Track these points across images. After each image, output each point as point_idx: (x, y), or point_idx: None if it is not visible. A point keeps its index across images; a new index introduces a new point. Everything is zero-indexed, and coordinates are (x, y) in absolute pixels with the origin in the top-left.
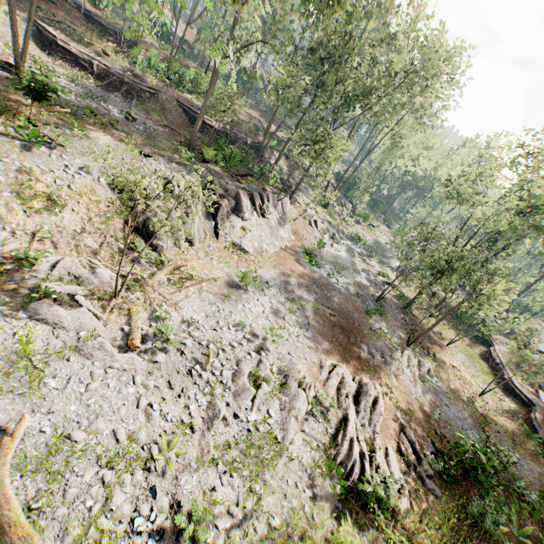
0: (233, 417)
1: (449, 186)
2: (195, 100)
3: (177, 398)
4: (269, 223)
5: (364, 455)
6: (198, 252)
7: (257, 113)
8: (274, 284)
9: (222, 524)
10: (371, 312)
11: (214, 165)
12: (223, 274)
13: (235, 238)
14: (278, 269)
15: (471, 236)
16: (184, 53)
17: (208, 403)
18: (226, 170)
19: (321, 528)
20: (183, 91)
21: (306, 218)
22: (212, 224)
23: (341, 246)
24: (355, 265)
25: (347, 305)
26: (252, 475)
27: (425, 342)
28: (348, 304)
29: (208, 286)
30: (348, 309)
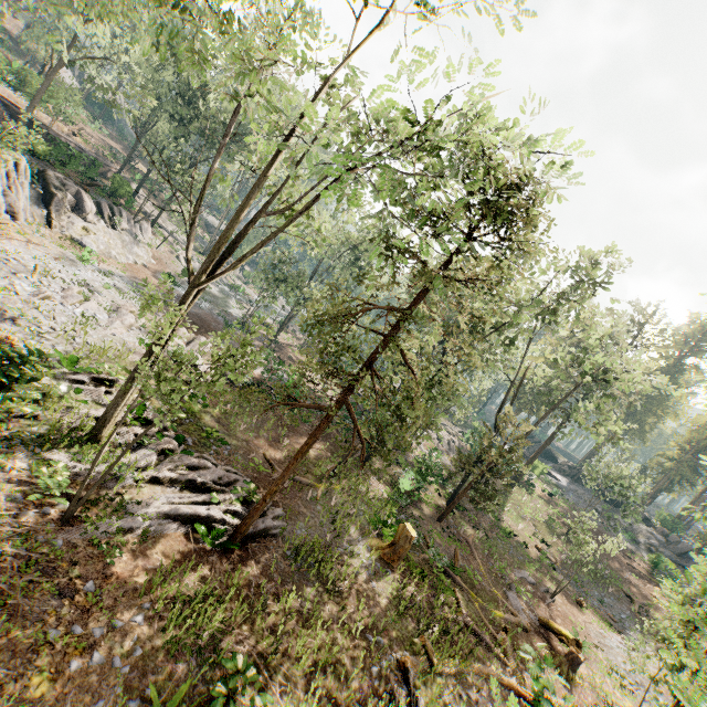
0: (60, 304)
1: (306, 236)
2: (23, 98)
3: (3, 278)
4: (121, 237)
5: (179, 346)
6: (25, 228)
7: (120, 146)
8: (120, 276)
9: (45, 328)
10: (232, 326)
11: (49, 165)
12: (57, 251)
13: (74, 234)
14: (128, 273)
15: (315, 271)
16: (2, 43)
17: (35, 291)
18: (66, 174)
19: (131, 353)
20: (3, 82)
21: (174, 253)
22: (45, 213)
23: (215, 287)
24: (229, 303)
25: (206, 316)
26: (75, 327)
27: (285, 358)
28: (208, 317)
29: (37, 248)
30: (207, 319)
